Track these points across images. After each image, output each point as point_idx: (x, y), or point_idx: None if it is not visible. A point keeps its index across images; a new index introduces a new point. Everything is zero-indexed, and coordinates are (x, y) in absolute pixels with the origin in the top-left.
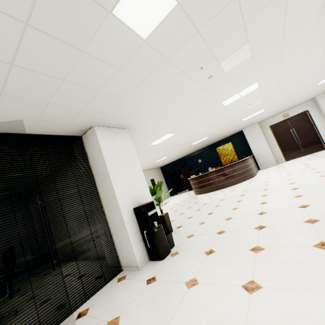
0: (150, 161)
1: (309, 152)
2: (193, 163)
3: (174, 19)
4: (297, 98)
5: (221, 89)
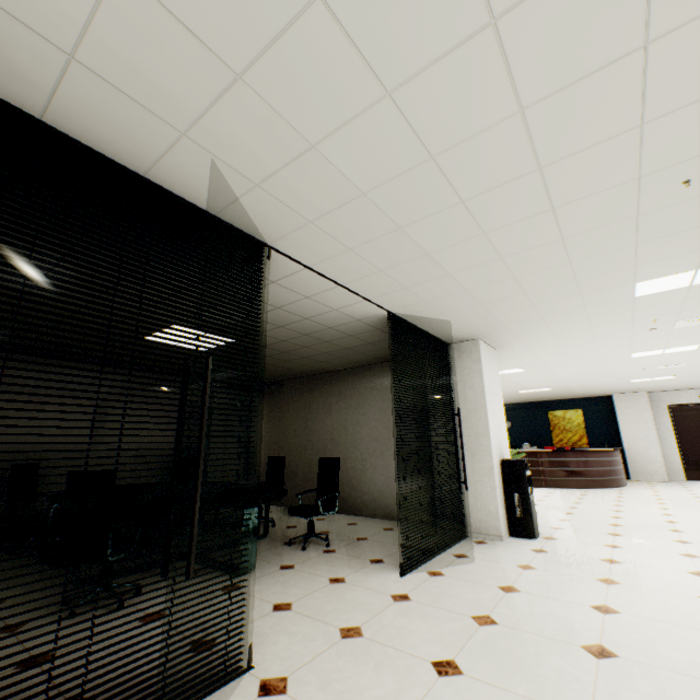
0: None
1: None
2: None
3: (675, 291)
4: None
5: (649, 340)
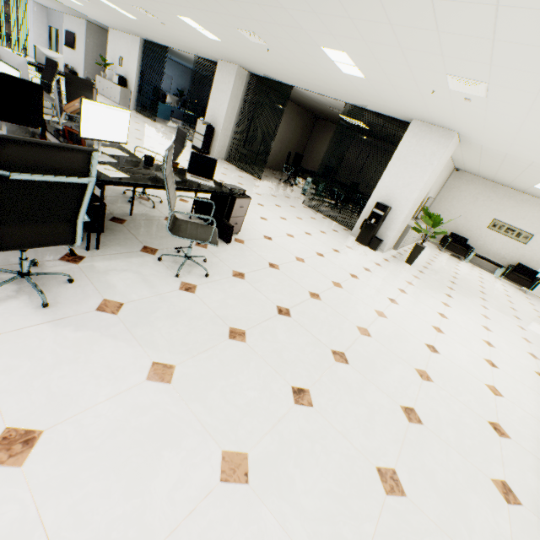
0: None
1: None
2: None
3: (364, 71)
4: None
5: (533, 115)
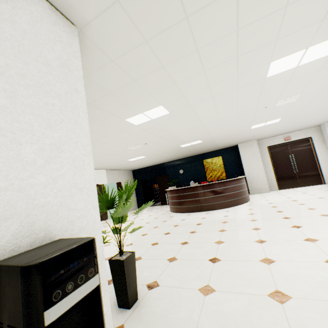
0: (120, 157)
1: (305, 183)
2: (173, 172)
3: None
4: (314, 117)
5: None
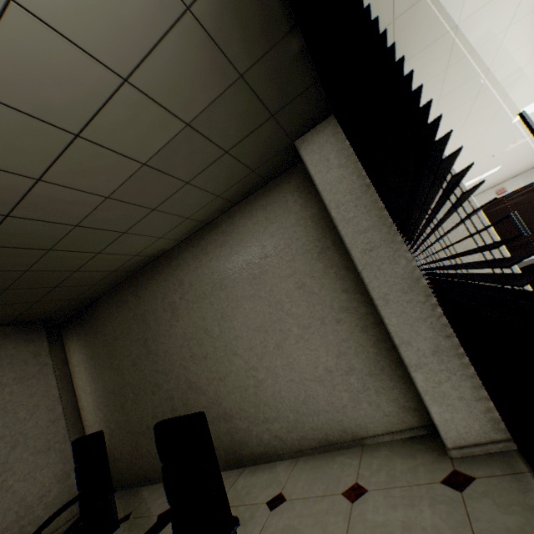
0: None
1: None
2: None
3: None
4: None
5: None
